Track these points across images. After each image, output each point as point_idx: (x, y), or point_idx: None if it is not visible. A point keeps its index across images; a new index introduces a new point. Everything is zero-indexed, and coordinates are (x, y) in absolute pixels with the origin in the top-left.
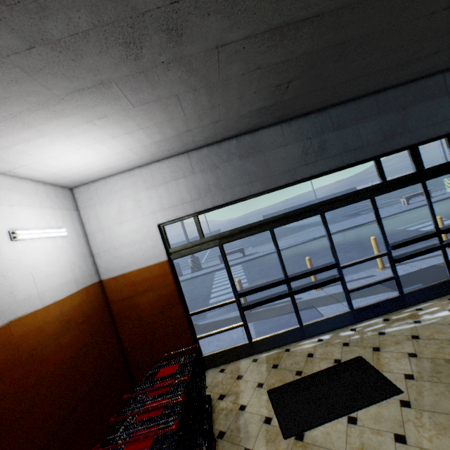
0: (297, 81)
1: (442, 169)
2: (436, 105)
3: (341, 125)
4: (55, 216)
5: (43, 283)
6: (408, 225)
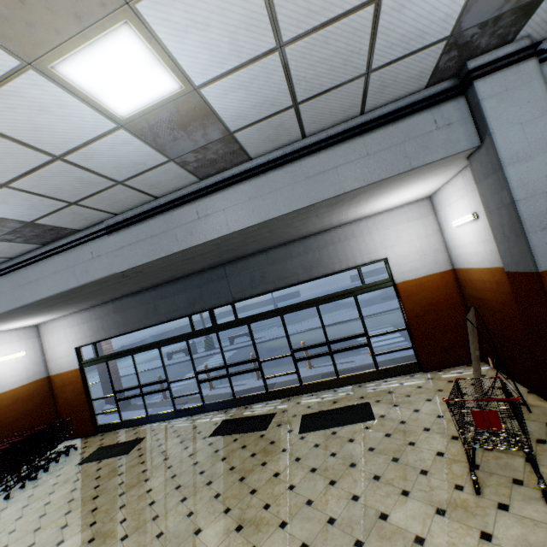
0: (96, 298)
1: (228, 325)
2: (220, 285)
3: (166, 296)
4: (21, 345)
5: (6, 381)
6: (368, 329)
